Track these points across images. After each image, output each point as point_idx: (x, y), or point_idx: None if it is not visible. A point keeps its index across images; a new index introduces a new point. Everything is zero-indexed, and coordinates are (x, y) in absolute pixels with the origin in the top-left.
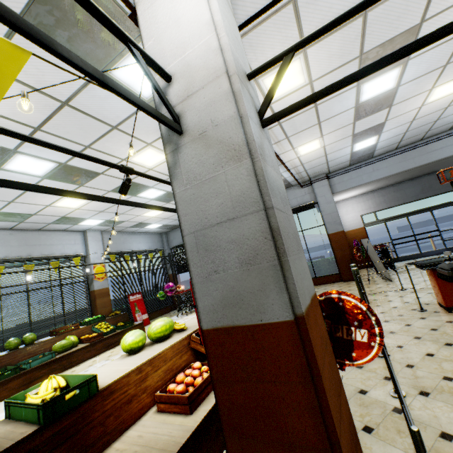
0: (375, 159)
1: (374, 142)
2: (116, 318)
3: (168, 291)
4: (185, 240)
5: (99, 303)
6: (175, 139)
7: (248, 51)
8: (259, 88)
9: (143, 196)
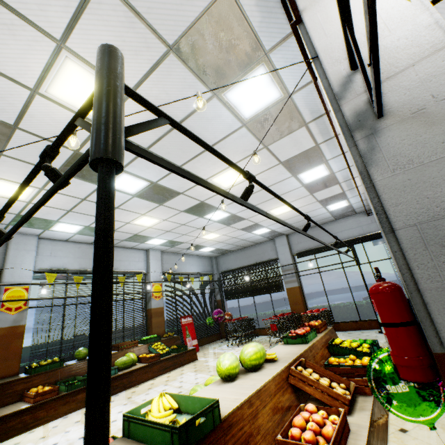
0: None
1: None
2: (169, 340)
3: (217, 318)
4: (398, 234)
5: (154, 322)
6: (370, 123)
7: None
8: None
9: (208, 217)
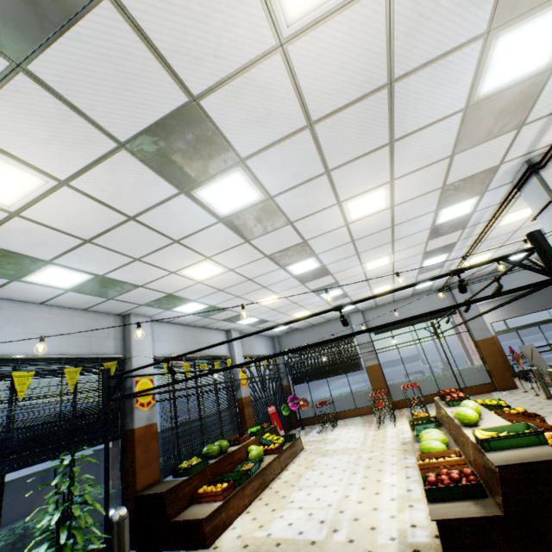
0: (512, 270)
1: (522, 256)
2: (271, 431)
3: (293, 405)
4: None
5: (246, 413)
6: None
7: (519, 200)
8: (499, 219)
9: (322, 295)
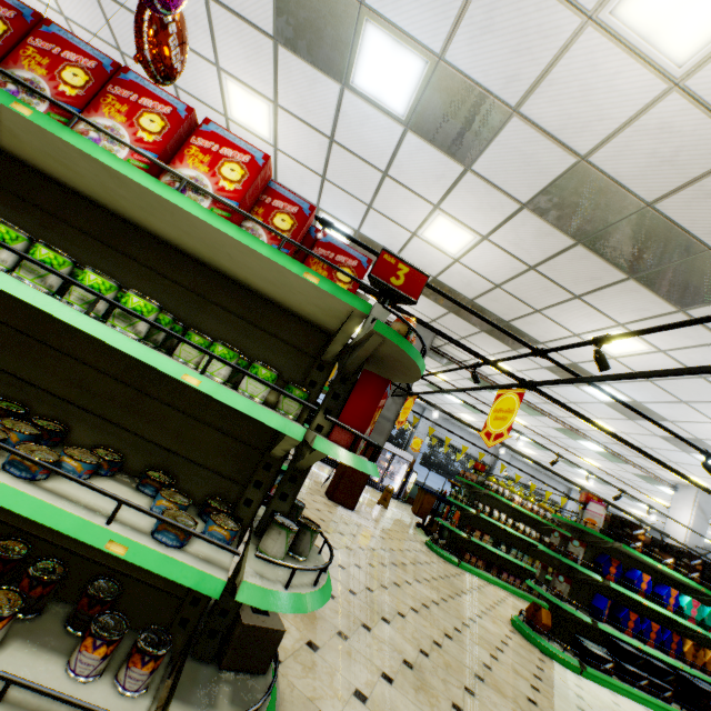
0: None
1: None
2: None
3: None
4: None
5: None
6: None
7: None
8: None
9: (637, 503)
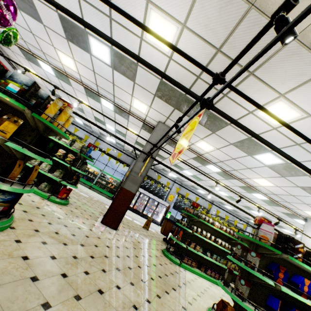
0: None
1: None
2: None
3: None
4: None
5: None
6: None
7: None
8: None
9: (282, 229)
